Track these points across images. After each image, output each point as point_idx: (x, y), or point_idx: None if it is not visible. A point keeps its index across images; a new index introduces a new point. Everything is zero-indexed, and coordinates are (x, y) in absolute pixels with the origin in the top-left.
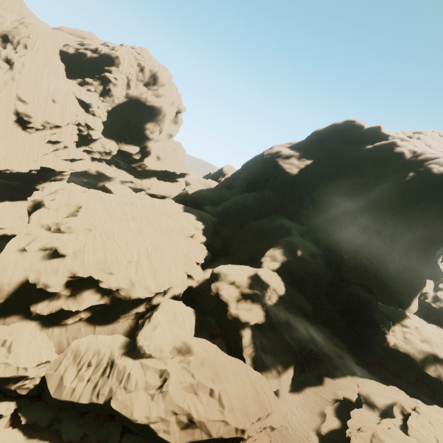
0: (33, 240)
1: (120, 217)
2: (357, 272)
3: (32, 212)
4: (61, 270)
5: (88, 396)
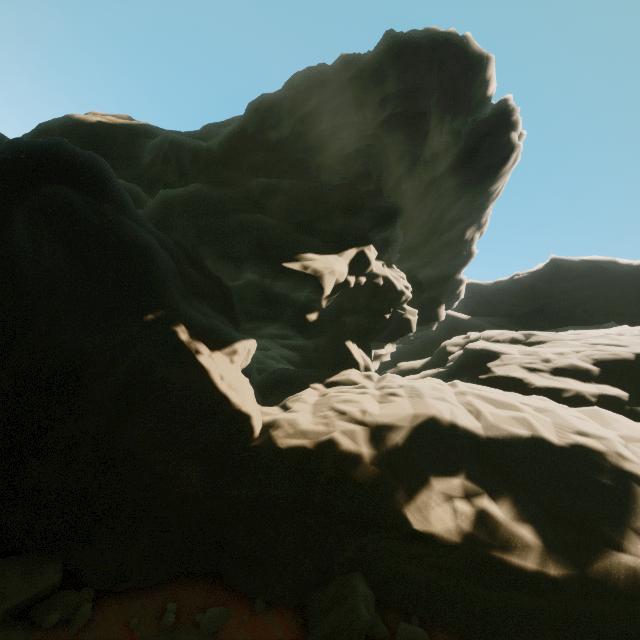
0: None
1: None
2: (150, 210)
3: None
4: None
5: None
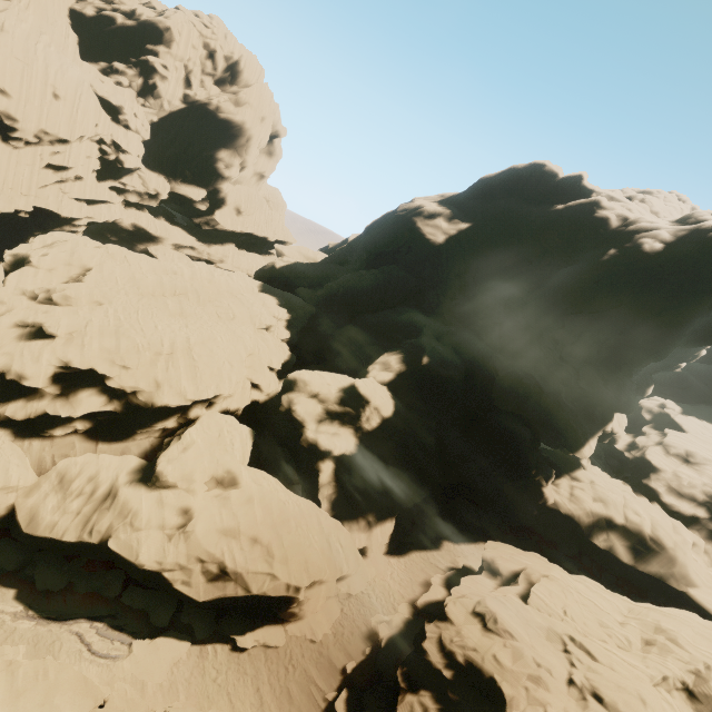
0: (7, 312)
1: (153, 289)
2: (513, 396)
3: (11, 271)
4: (47, 357)
5: (77, 532)
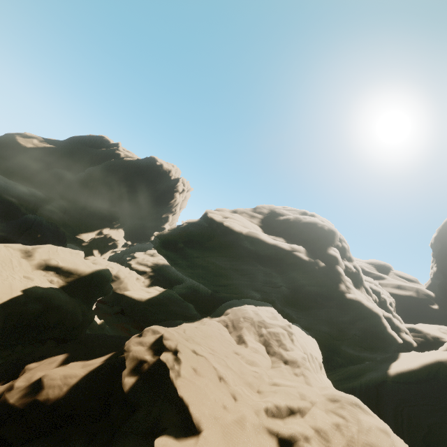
0: None
1: None
2: (49, 212)
3: None
4: None
5: None
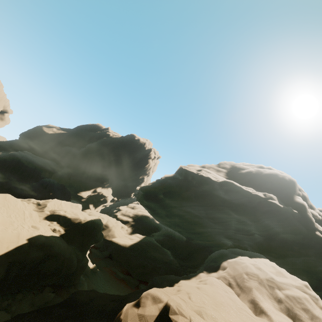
0: None
1: None
2: (59, 177)
3: None
4: None
5: None
